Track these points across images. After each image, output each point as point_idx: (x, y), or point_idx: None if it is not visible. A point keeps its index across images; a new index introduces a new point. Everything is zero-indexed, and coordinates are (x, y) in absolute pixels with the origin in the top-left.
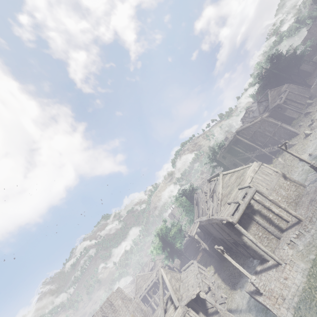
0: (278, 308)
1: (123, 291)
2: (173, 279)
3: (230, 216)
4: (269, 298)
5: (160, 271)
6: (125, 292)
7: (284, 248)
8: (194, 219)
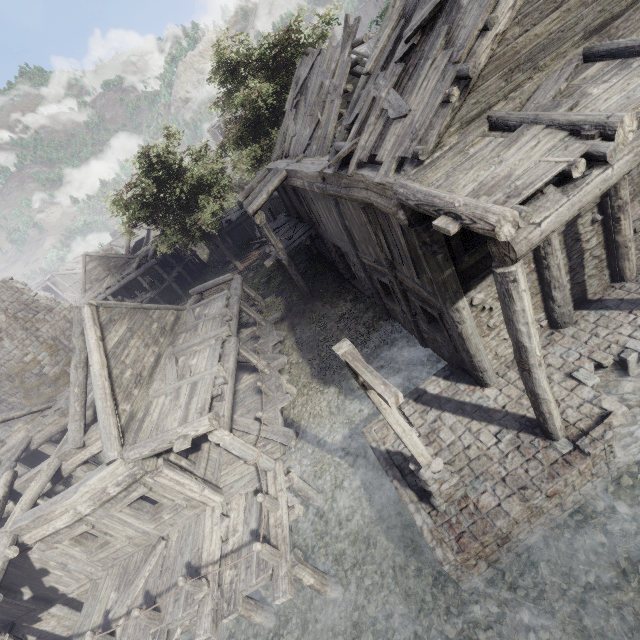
0: (471, 566)
1: (26, 291)
2: (136, 338)
3: (513, 207)
4: (459, 541)
5: (79, 312)
6: (33, 293)
7: (582, 381)
8: (273, 158)
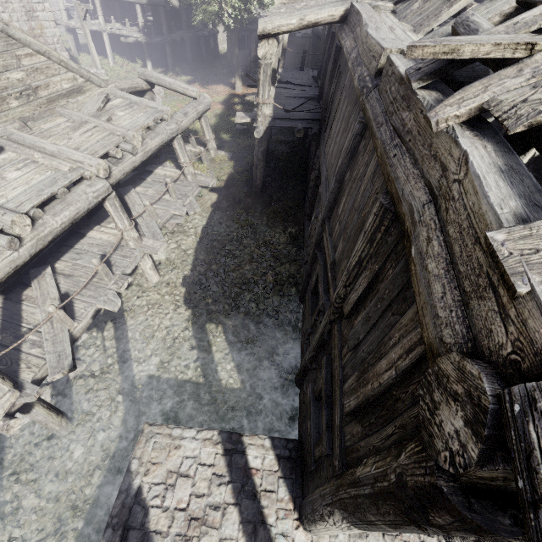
0: None
1: None
2: None
3: None
4: None
5: None
6: None
7: None
8: None
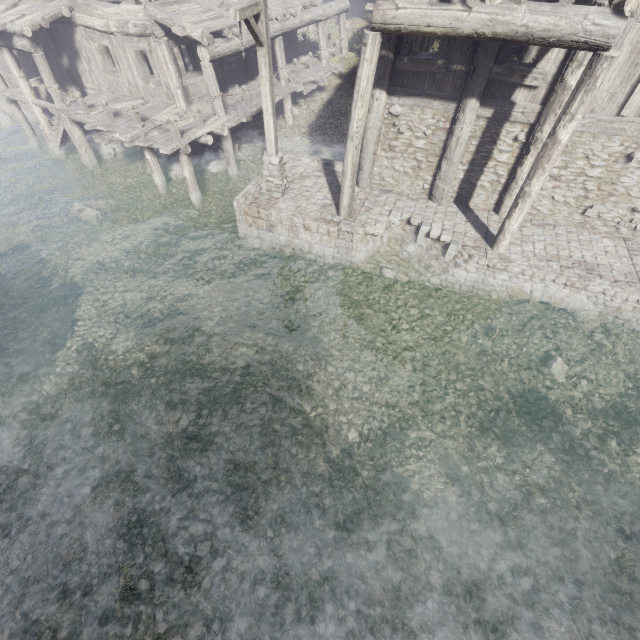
0: (248, 222)
1: None
2: None
3: None
4: (251, 203)
5: None
6: None
7: (390, 215)
8: None
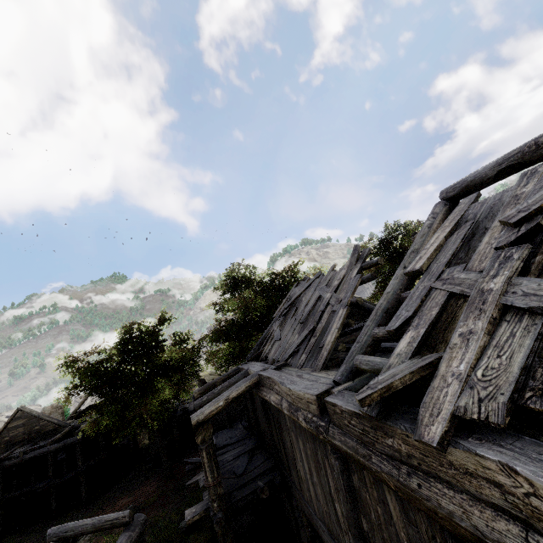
0: None
1: None
2: None
3: None
4: None
5: None
6: None
7: None
8: (248, 358)
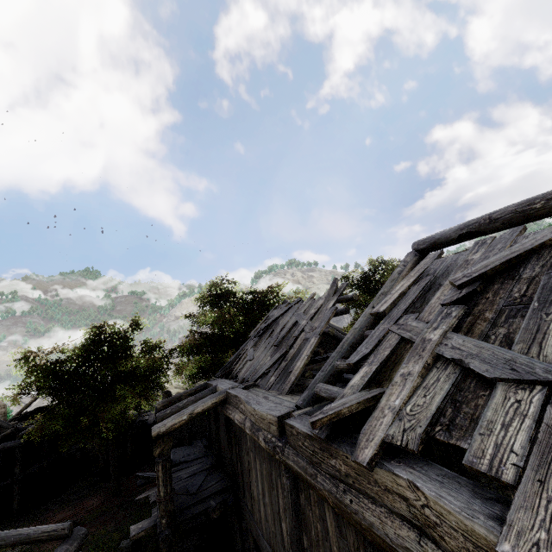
0: None
1: None
2: None
3: None
4: None
5: None
6: None
7: None
8: (218, 374)
